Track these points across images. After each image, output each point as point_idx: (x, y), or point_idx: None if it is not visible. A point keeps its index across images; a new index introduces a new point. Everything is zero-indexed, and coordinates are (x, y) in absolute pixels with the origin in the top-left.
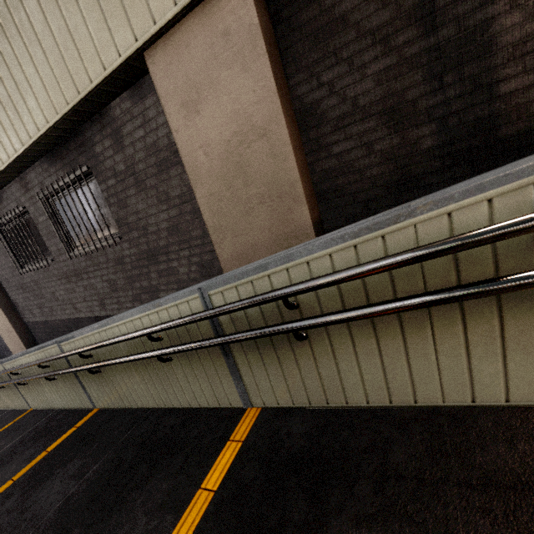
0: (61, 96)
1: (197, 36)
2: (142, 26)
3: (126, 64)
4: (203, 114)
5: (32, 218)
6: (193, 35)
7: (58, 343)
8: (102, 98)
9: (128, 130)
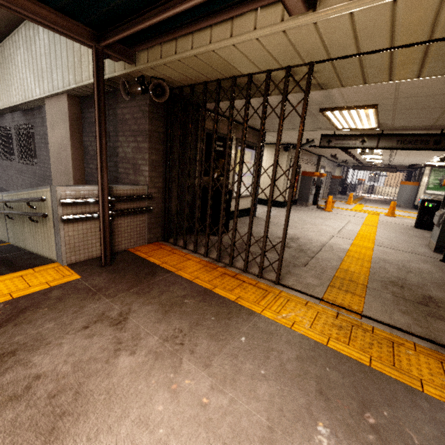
0: (21, 96)
1: (56, 105)
2: (42, 92)
3: (39, 99)
4: (54, 132)
5: (12, 135)
6: (55, 104)
7: None
8: (37, 104)
9: (46, 120)
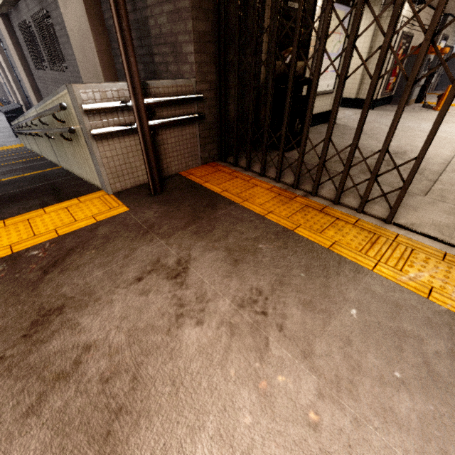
0: None
1: None
2: None
3: None
4: (68, 10)
5: (34, 32)
6: None
7: (23, 116)
8: None
9: None
